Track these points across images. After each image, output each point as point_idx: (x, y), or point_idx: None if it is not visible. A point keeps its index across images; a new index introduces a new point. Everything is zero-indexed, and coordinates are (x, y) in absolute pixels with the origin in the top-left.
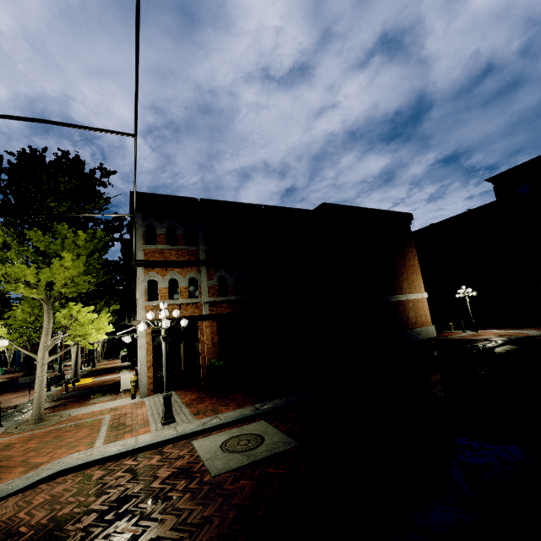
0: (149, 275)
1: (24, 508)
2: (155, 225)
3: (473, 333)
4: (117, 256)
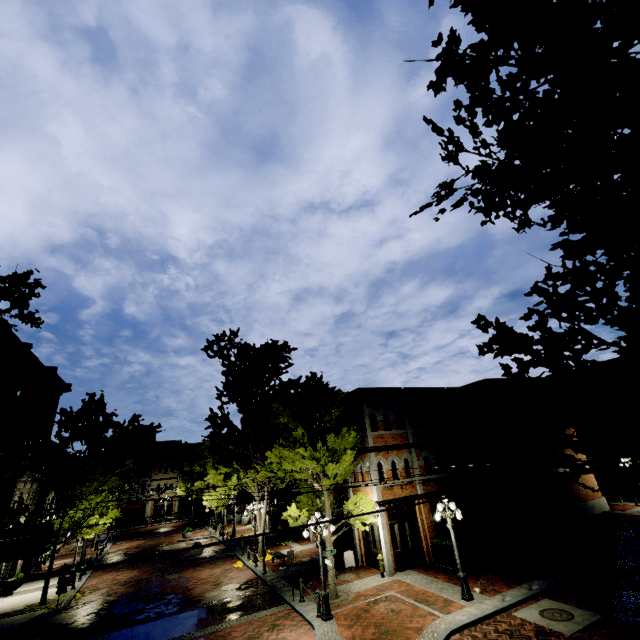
0: (377, 458)
1: None
2: (375, 413)
3: None
4: None
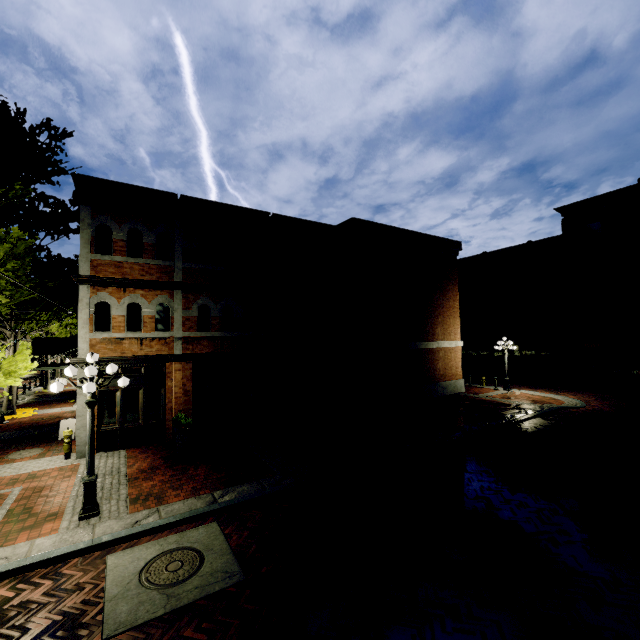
0: (97, 296)
1: None
2: (112, 226)
3: (505, 393)
4: (74, 254)
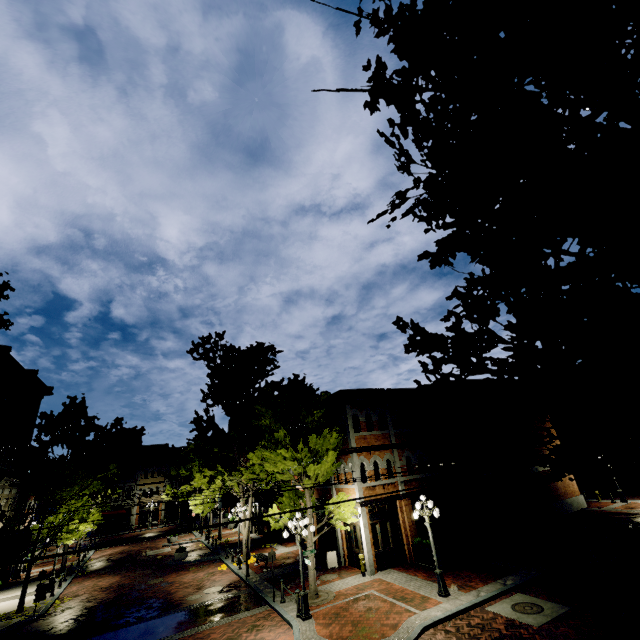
0: (360, 459)
1: None
2: (358, 414)
3: (624, 504)
4: None
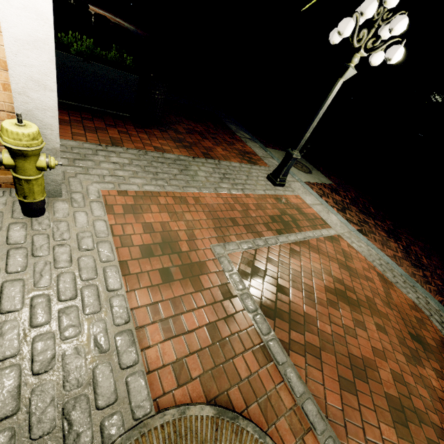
0: None
1: (397, 257)
2: None
3: None
4: None
